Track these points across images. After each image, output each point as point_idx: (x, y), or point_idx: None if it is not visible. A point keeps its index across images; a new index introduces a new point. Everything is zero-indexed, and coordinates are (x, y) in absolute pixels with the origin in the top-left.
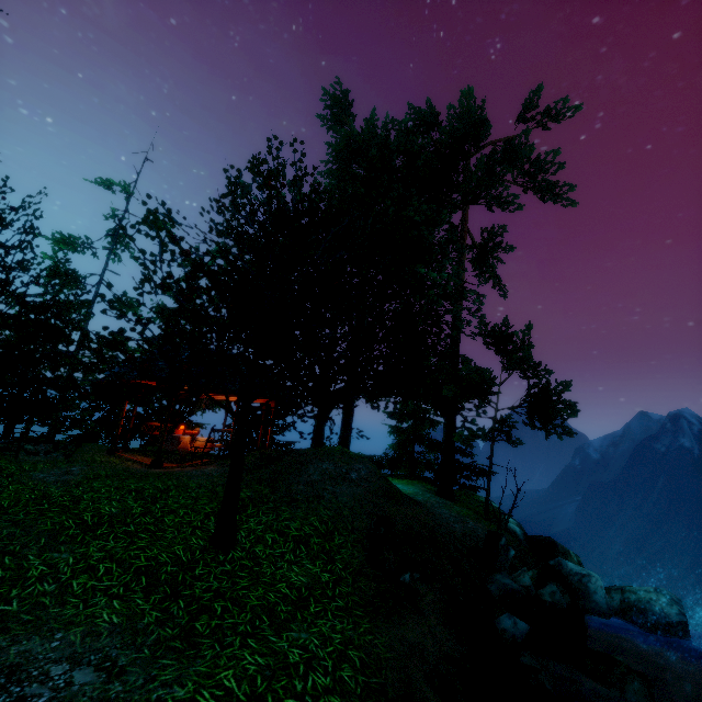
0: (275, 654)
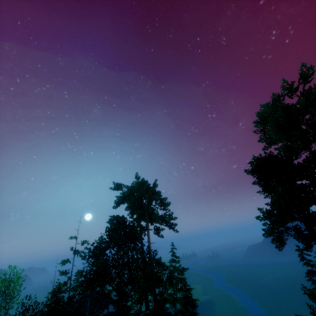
0: None
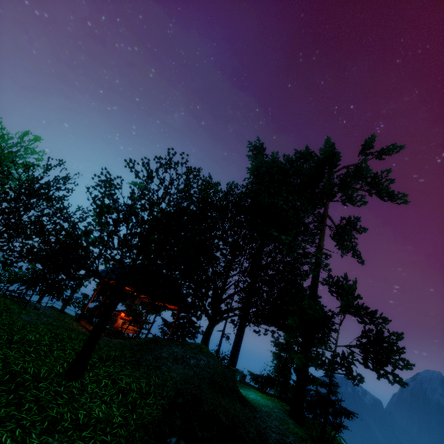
0: (22, 443)
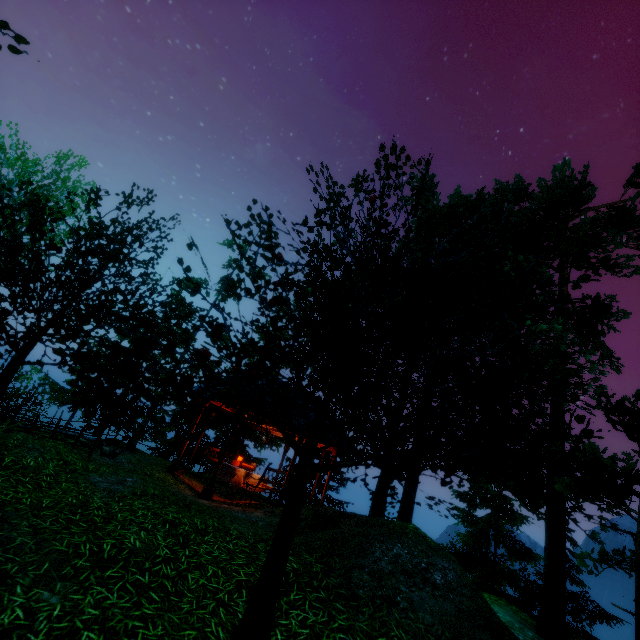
0: None
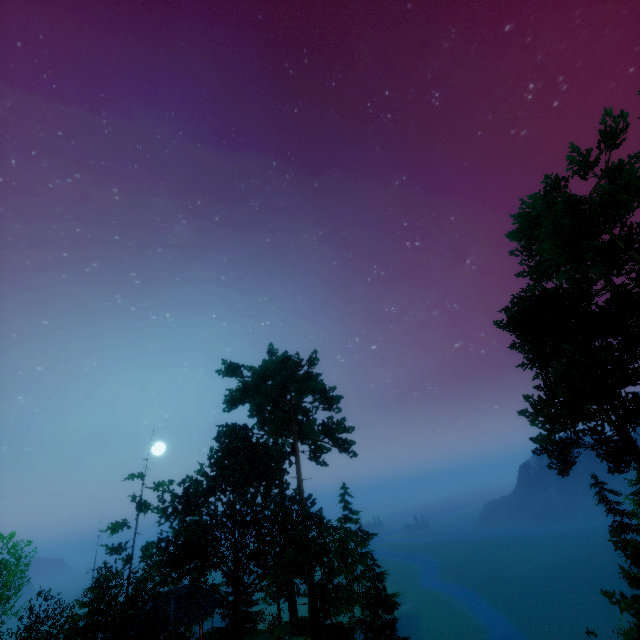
0: None
